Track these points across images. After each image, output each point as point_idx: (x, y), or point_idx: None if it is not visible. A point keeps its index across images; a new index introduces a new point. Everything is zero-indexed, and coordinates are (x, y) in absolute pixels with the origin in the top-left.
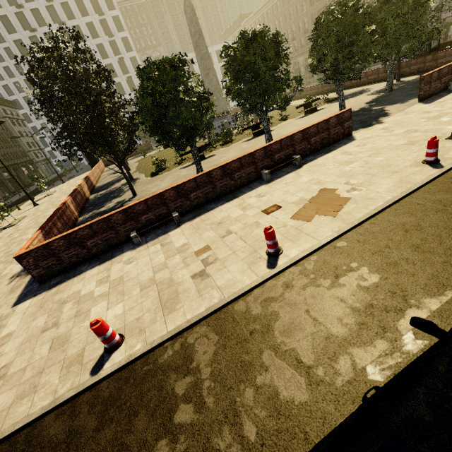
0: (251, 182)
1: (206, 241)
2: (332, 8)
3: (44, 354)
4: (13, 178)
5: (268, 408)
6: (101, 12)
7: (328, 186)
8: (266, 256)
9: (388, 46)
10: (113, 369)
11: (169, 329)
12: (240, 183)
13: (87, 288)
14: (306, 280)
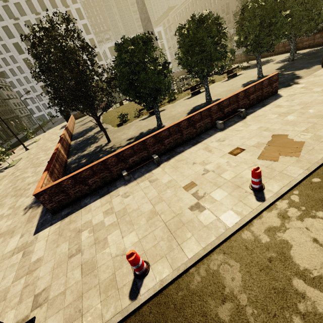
0: (207, 130)
1: (189, 178)
2: None
3: (78, 279)
4: (4, 129)
5: None
6: (67, 5)
7: (278, 132)
8: (251, 190)
9: (293, 27)
10: (150, 295)
11: (189, 256)
12: (200, 131)
13: (97, 218)
14: (300, 212)
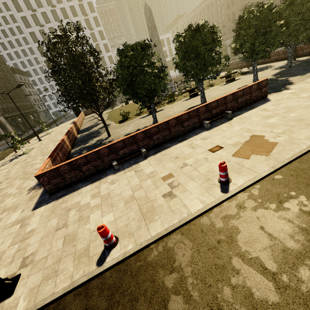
0: (195, 129)
1: (169, 170)
2: (252, 9)
3: (59, 247)
4: (24, 122)
5: (246, 305)
6: (86, 14)
7: (257, 133)
8: (218, 183)
9: (290, 36)
10: (113, 263)
11: (152, 234)
12: (187, 130)
13: (85, 200)
14: (255, 203)
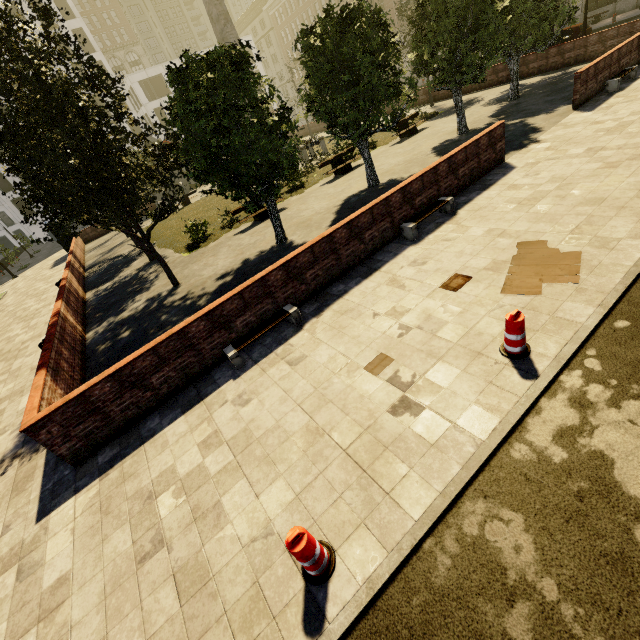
0: (386, 244)
1: (373, 348)
2: None
3: (172, 611)
4: None
5: None
6: None
7: (527, 238)
8: (506, 358)
9: (515, 34)
10: (351, 617)
11: (414, 516)
12: (372, 248)
13: (187, 461)
14: (609, 391)
